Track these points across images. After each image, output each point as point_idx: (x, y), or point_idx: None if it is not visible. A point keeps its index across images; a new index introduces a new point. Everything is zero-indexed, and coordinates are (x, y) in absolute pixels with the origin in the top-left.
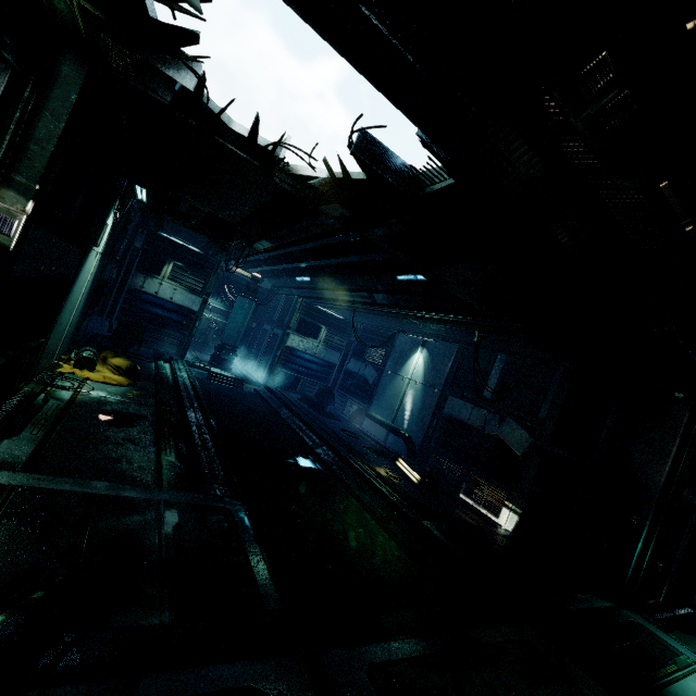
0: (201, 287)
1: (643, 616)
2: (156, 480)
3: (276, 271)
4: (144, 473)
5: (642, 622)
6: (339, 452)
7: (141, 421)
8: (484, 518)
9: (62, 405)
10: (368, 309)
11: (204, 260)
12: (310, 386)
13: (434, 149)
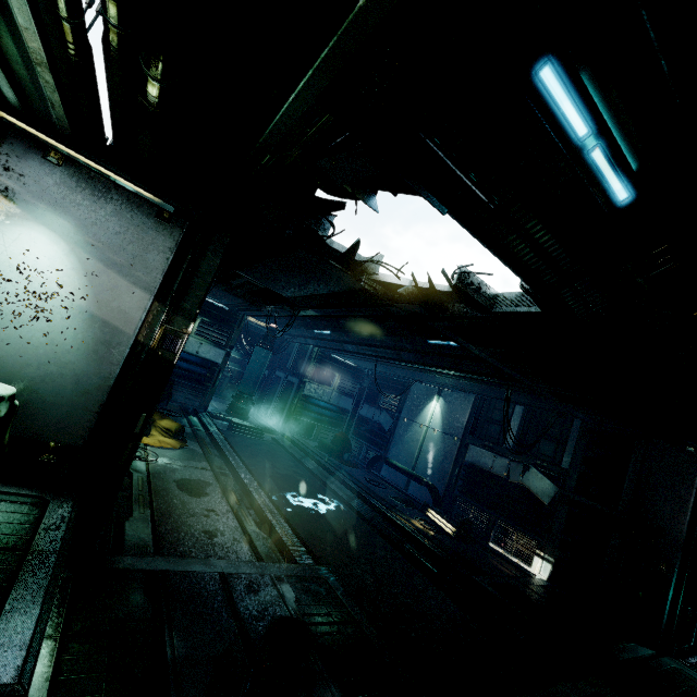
0: (225, 340)
1: (680, 661)
2: (252, 552)
3: (296, 323)
4: (240, 546)
5: (683, 668)
6: (375, 506)
7: (210, 488)
8: (518, 567)
9: (145, 477)
10: (390, 362)
11: (229, 315)
12: (324, 432)
13: (531, 293)
